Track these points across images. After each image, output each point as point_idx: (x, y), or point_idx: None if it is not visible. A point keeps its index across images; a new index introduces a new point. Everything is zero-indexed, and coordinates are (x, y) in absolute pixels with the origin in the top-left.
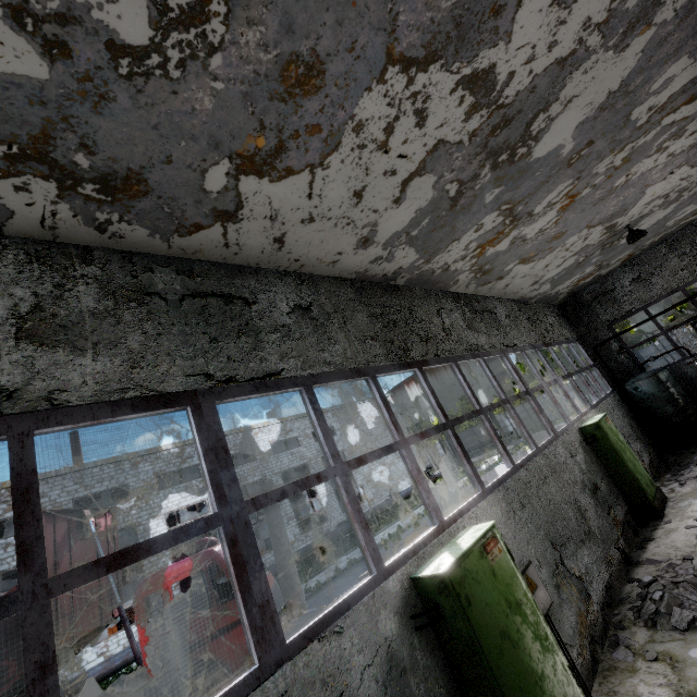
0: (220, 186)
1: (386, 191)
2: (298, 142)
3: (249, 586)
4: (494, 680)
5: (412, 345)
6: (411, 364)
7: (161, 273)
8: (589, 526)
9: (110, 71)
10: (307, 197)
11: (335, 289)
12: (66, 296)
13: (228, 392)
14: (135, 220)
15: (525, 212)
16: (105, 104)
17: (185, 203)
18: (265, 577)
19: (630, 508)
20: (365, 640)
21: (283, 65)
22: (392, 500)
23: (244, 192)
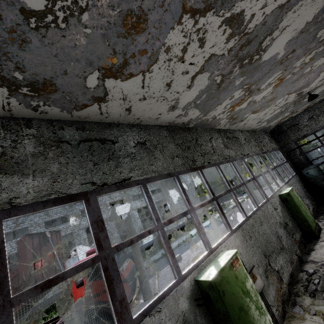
0: (95, 85)
1: (183, 82)
2: (135, 59)
3: (114, 291)
4: None
5: (196, 158)
6: (196, 168)
7: (68, 130)
8: (283, 244)
9: (25, 26)
10: (141, 87)
11: (158, 131)
12: (18, 146)
13: (103, 191)
14: (52, 104)
15: (256, 89)
16: (25, 44)
17: (77, 94)
18: (122, 286)
19: (302, 233)
20: (172, 314)
21: (123, 17)
22: (188, 221)
23: (108, 87)
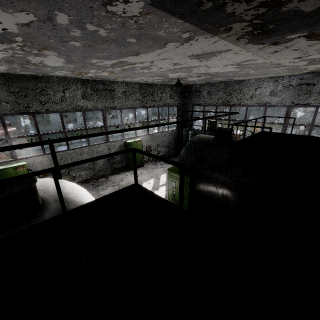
0: None
1: None
2: None
3: None
4: None
5: (32, 106)
6: (28, 113)
7: None
8: (94, 167)
9: None
10: None
11: None
12: None
13: None
14: None
15: (85, 72)
16: None
17: None
18: None
19: (127, 165)
20: None
21: None
22: None
23: None
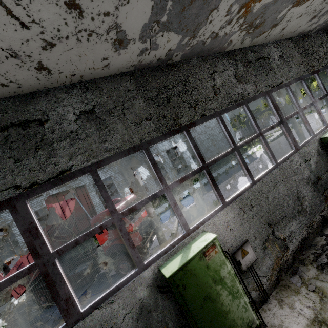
0: None
1: None
2: None
3: (58, 292)
4: (194, 321)
5: (181, 114)
6: (179, 129)
7: None
8: (303, 206)
9: None
10: (23, 27)
11: (116, 85)
12: None
13: (34, 192)
14: None
15: None
16: None
17: None
18: (67, 286)
19: None
20: (127, 303)
21: None
22: None
23: None
